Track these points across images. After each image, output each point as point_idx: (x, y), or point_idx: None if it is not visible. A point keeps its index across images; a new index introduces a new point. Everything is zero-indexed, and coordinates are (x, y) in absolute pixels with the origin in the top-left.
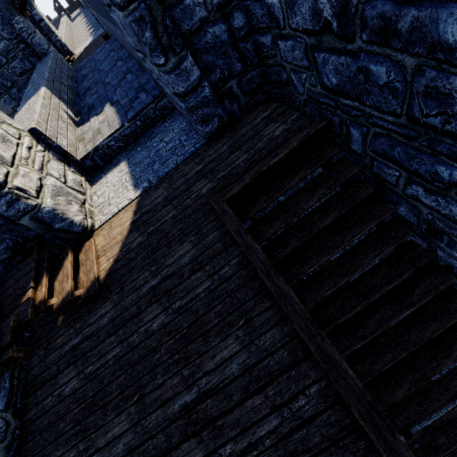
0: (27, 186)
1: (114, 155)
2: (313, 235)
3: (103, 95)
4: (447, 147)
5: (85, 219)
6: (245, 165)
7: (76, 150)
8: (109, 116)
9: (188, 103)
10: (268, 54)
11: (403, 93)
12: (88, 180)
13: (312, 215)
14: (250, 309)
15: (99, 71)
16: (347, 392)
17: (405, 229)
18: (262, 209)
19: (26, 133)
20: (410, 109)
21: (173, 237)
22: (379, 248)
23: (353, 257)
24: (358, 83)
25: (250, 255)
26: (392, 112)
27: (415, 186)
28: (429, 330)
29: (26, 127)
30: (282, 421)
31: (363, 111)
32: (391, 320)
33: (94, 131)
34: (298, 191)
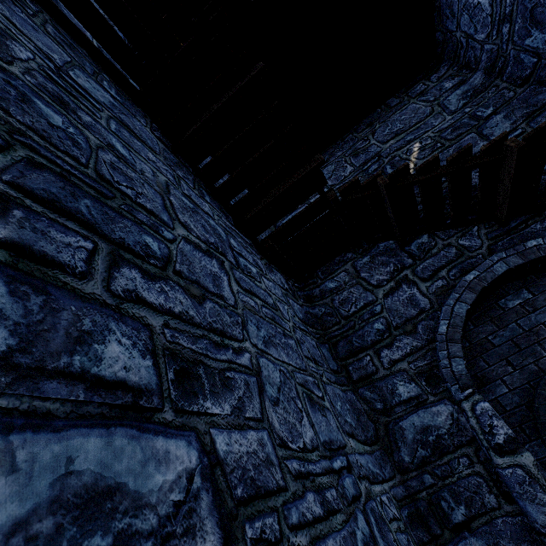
0: None
1: None
2: None
3: None
4: None
5: None
6: None
7: None
8: None
9: None
10: None
11: None
12: None
13: None
14: None
15: None
16: None
17: None
18: None
19: None
20: None
21: None
22: None
23: None
24: None
25: None
26: None
27: None
28: None
29: None
30: None
31: None
32: None
33: None
34: None
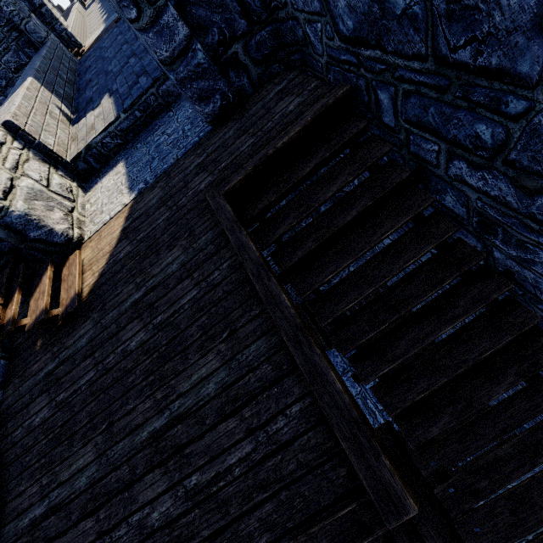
0: None
1: (112, 155)
2: (331, 234)
3: (103, 86)
4: (483, 93)
5: (70, 229)
6: (250, 151)
7: (67, 150)
8: (106, 108)
9: (177, 73)
10: (278, 4)
11: (424, 20)
12: (82, 186)
13: (332, 210)
14: (237, 319)
15: (103, 60)
16: (331, 409)
17: (449, 223)
18: (269, 204)
19: None
20: (435, 44)
21: (163, 243)
22: (415, 248)
23: (382, 261)
24: (374, 19)
25: (242, 255)
26: (417, 55)
27: (457, 162)
28: (476, 351)
29: (1, 121)
30: (256, 447)
31: (386, 62)
32: (428, 339)
33: (89, 128)
34: (316, 180)
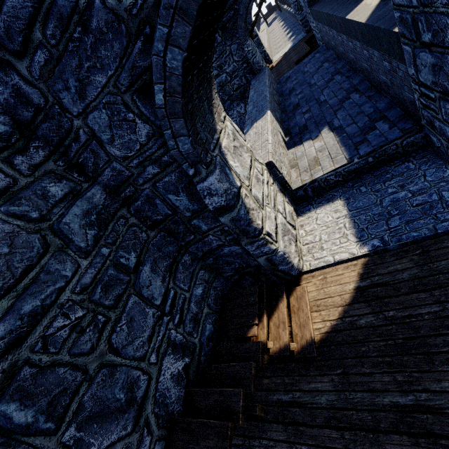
0: (271, 229)
1: (327, 188)
2: None
3: (317, 116)
4: None
5: (299, 261)
6: None
7: (290, 177)
8: (329, 144)
9: None
10: None
11: None
12: (294, 208)
13: None
14: None
15: (309, 85)
16: None
17: None
18: None
19: (264, 166)
20: None
21: (436, 348)
22: None
23: None
24: None
25: None
26: None
27: None
28: None
29: (263, 158)
30: None
31: None
32: None
33: (309, 159)
34: None
